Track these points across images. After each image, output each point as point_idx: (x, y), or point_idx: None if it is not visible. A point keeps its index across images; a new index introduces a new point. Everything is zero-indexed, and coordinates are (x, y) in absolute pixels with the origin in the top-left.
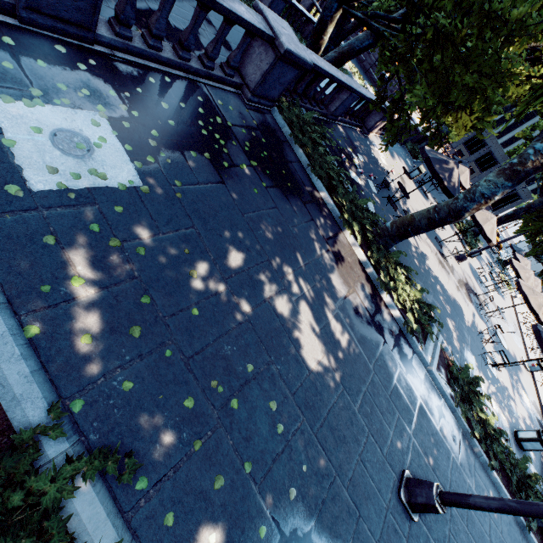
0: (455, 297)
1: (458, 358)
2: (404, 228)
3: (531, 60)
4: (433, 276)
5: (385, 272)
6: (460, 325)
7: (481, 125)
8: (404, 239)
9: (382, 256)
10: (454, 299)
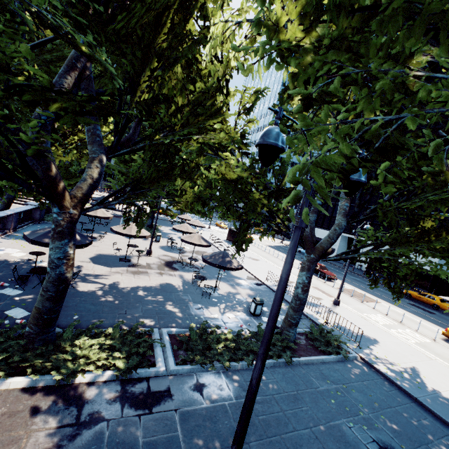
0: (162, 282)
1: (189, 322)
2: (41, 320)
3: (62, 136)
4: (133, 291)
5: (64, 363)
6: (177, 297)
7: (75, 182)
8: (55, 322)
9: (52, 352)
10: (162, 284)
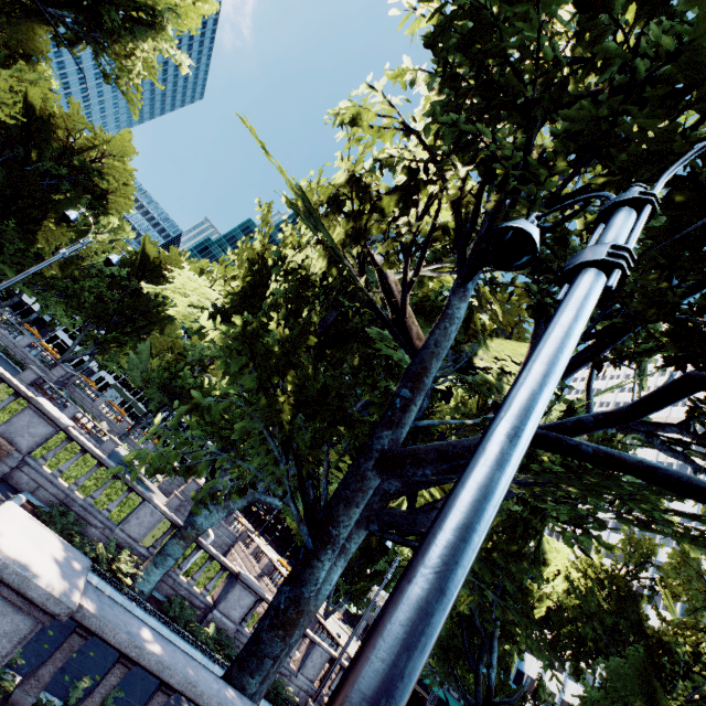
0: None
1: None
2: None
3: None
4: None
5: None
6: None
7: None
8: None
9: None
10: None
